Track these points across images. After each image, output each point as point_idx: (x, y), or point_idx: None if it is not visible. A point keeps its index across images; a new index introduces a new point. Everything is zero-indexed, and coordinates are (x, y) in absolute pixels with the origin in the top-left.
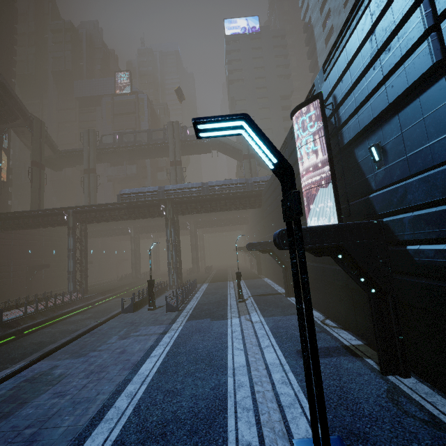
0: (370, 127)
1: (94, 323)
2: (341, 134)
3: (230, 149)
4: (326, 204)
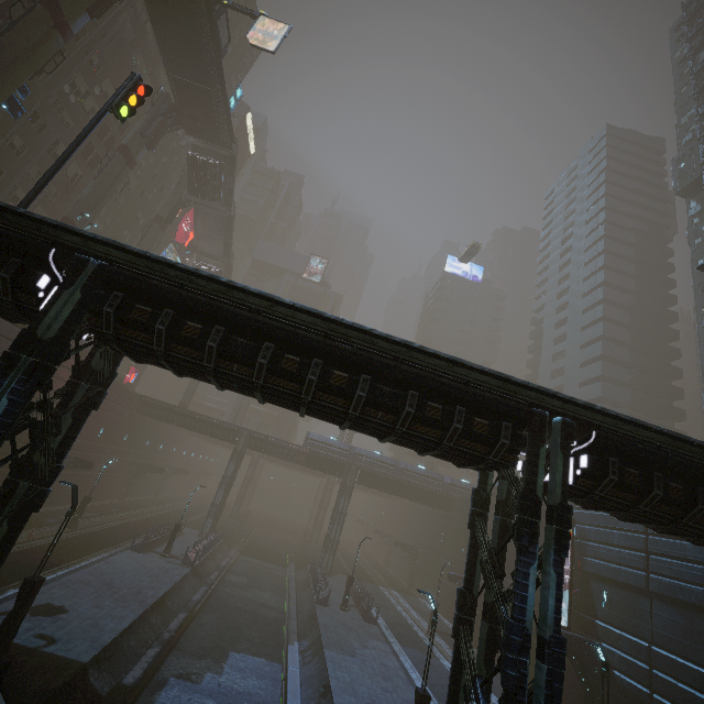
0: (604, 577)
1: (293, 606)
2: (582, 560)
3: None
4: None
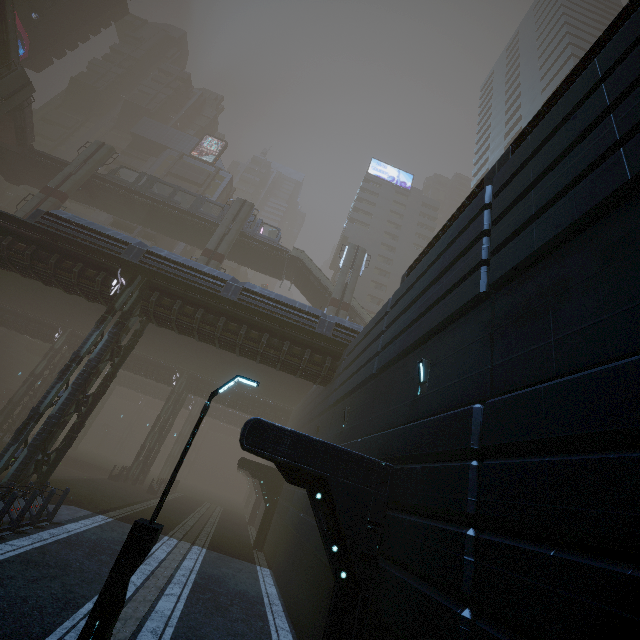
0: None
1: None
2: None
3: (313, 284)
4: None
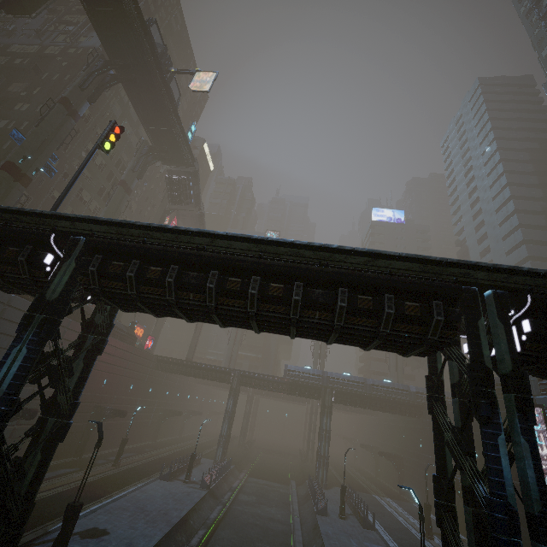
0: None
1: (296, 518)
2: None
3: None
4: None
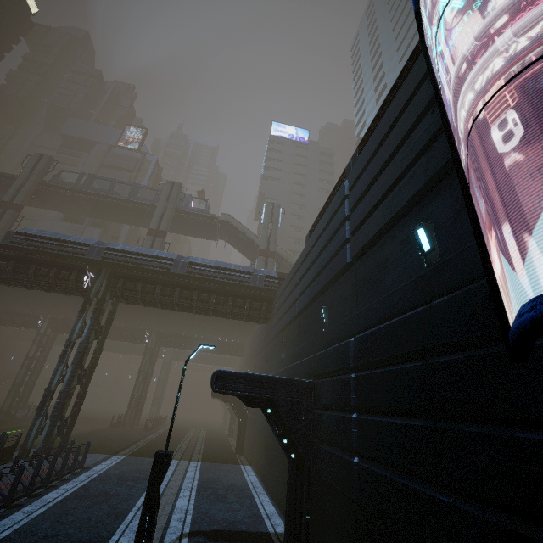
0: None
1: None
2: None
3: (243, 240)
4: (536, 225)
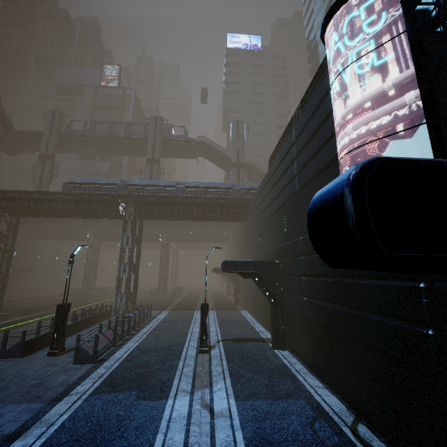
0: None
1: None
2: None
3: (218, 156)
4: None
